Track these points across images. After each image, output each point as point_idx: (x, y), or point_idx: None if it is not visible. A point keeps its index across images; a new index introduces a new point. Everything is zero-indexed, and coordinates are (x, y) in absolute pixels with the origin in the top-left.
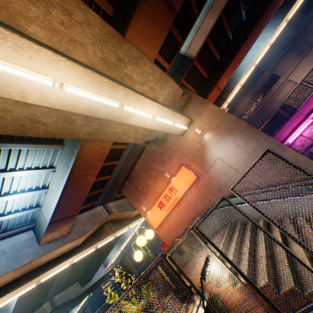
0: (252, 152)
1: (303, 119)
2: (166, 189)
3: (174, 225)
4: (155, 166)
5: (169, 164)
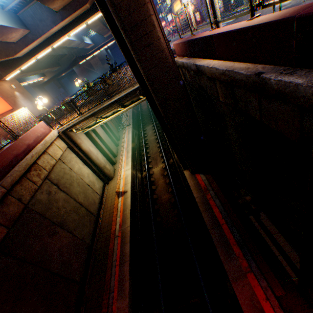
0: (41, 112)
1: None
2: None
3: None
4: None
5: None
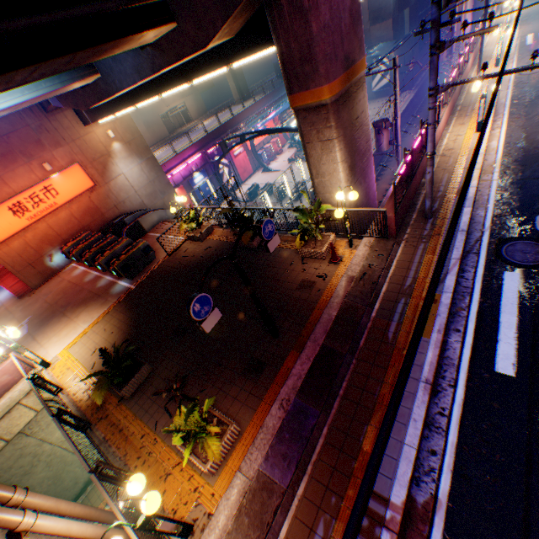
0: (152, 181)
1: (167, 172)
2: (38, 187)
3: (39, 242)
4: (17, 143)
5: (53, 153)
